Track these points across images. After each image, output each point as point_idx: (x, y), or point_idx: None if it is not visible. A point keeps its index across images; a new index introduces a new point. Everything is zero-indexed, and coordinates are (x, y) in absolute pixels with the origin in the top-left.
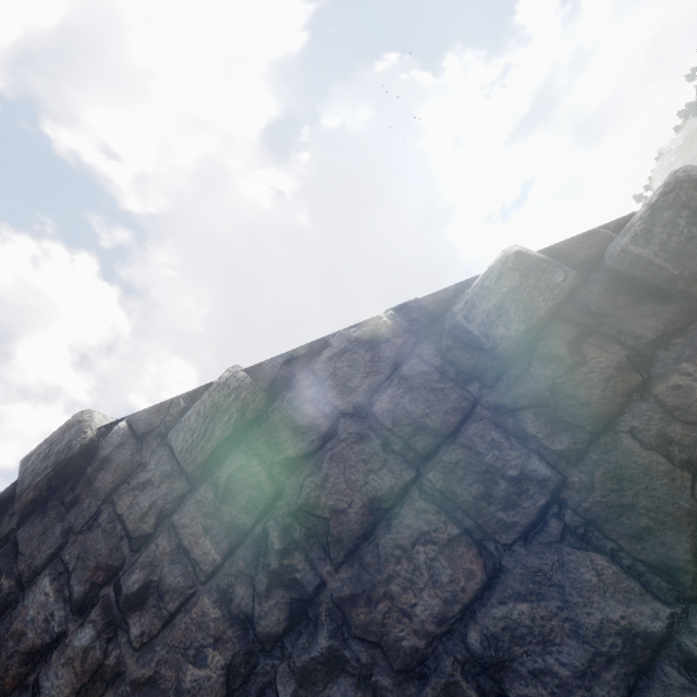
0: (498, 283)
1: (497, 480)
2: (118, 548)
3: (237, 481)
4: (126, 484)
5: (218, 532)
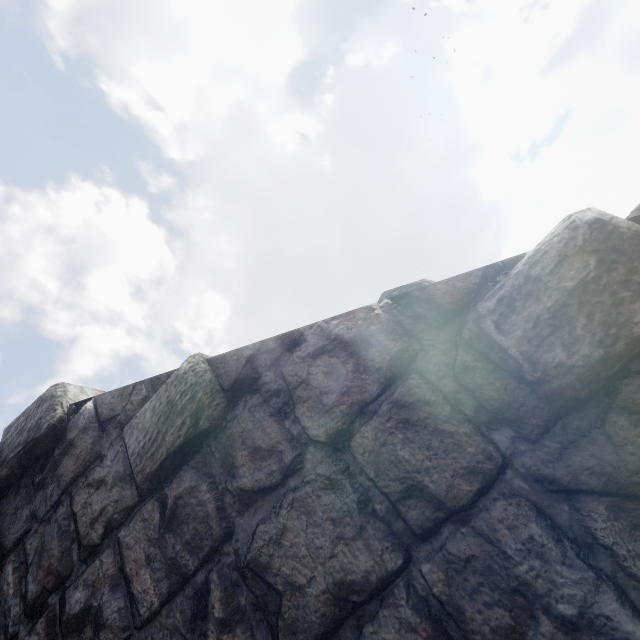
0: (556, 272)
1: (535, 614)
2: (68, 553)
3: (185, 506)
4: (84, 477)
5: (159, 567)
